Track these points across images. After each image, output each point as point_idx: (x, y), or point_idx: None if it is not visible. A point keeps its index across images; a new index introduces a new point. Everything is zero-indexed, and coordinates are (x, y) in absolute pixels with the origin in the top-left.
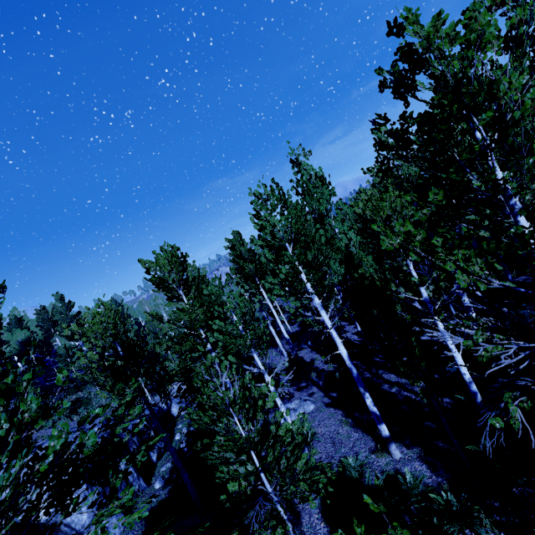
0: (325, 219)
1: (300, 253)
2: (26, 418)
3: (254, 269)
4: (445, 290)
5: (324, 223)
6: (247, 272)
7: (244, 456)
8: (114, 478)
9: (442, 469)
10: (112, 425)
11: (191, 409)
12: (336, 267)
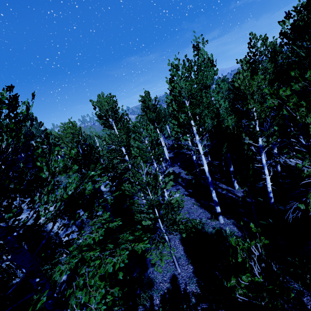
0: (208, 90)
1: (191, 108)
2: (57, 170)
3: (155, 117)
4: (292, 136)
5: (207, 92)
6: (151, 118)
7: (151, 210)
8: (97, 208)
9: (244, 230)
10: (92, 183)
11: (125, 184)
12: (208, 121)
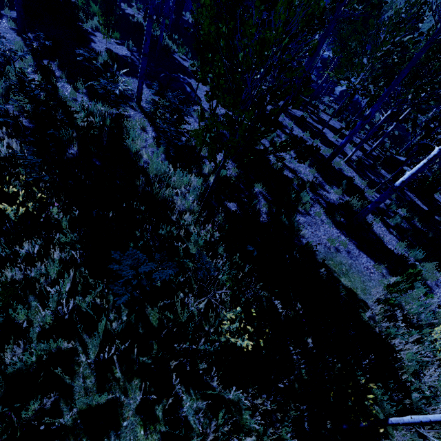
0: None
1: None
2: None
3: None
4: None
5: None
6: None
7: None
8: None
9: None
10: None
11: None
12: None
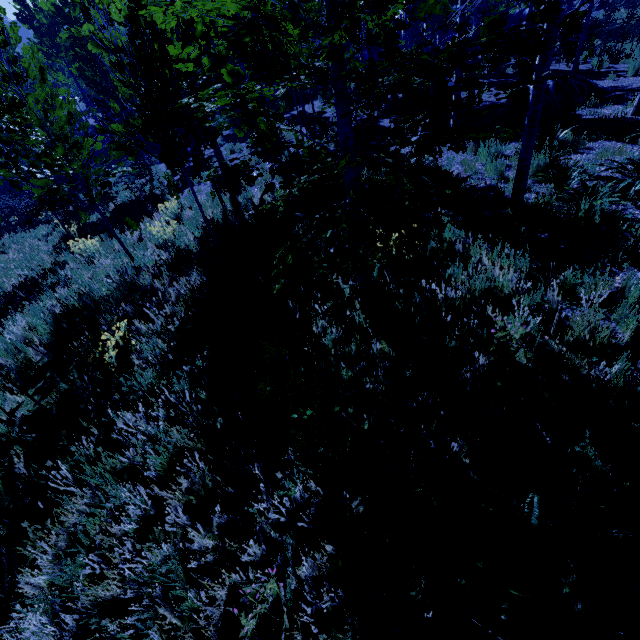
0: None
1: None
2: None
3: None
4: None
5: None
6: None
7: None
8: None
9: None
10: None
11: None
12: None
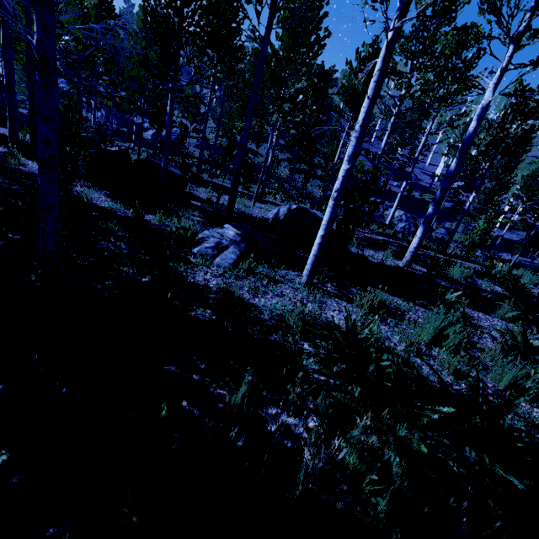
0: None
1: None
2: None
3: None
4: None
5: None
6: None
7: None
8: None
9: None
10: None
11: None
12: None
